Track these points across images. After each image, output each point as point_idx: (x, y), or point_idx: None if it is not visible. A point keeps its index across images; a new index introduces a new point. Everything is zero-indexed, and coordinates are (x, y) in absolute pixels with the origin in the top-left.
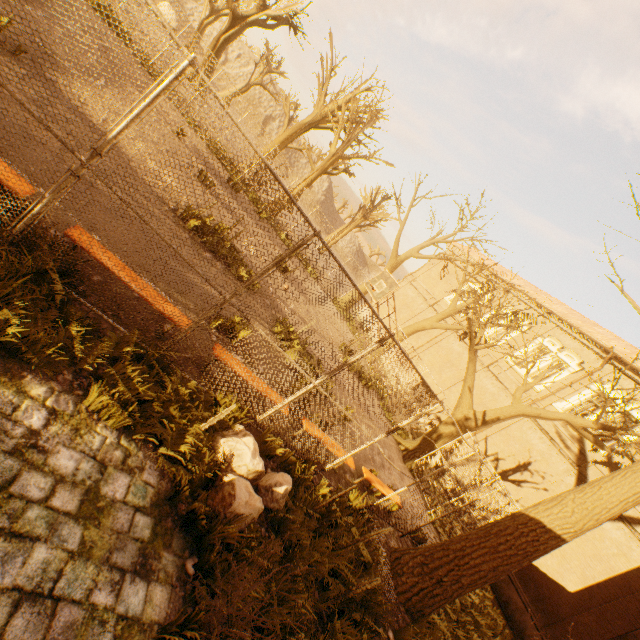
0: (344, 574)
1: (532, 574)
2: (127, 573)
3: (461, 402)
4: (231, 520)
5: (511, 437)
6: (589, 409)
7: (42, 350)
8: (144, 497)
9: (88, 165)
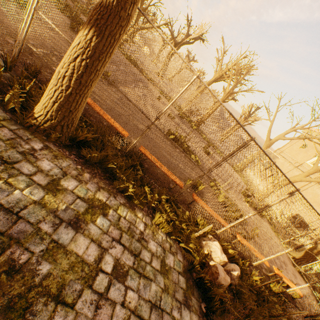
0: None
1: None
2: (181, 304)
3: None
4: (218, 286)
5: None
6: None
7: (138, 197)
8: (179, 267)
9: (154, 123)
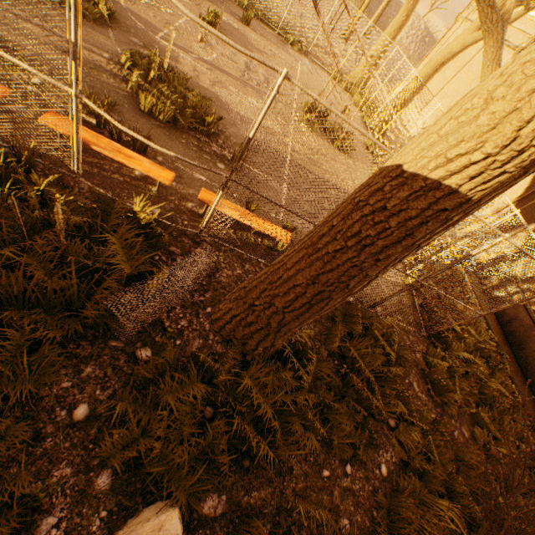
0: None
1: None
2: None
3: None
4: None
5: None
6: None
7: None
8: None
9: None
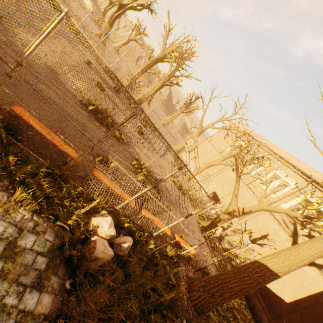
0: (158, 290)
1: (267, 292)
2: (28, 287)
3: (231, 202)
4: (93, 260)
5: (258, 221)
6: (299, 207)
7: None
8: (44, 247)
9: (15, 70)
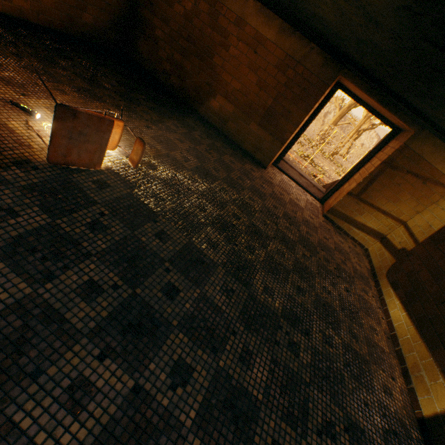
0: None
1: None
2: None
3: None
4: None
5: None
6: None
7: None
8: None
9: None
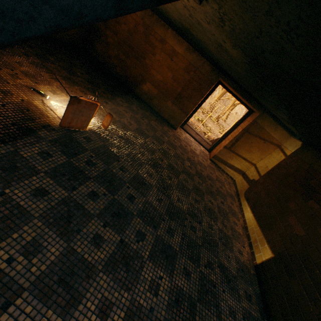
0: None
1: None
2: None
3: None
4: None
5: None
6: None
7: None
8: None
9: None
